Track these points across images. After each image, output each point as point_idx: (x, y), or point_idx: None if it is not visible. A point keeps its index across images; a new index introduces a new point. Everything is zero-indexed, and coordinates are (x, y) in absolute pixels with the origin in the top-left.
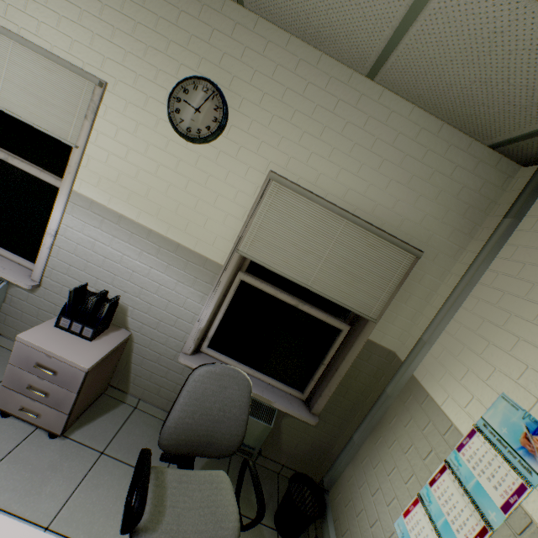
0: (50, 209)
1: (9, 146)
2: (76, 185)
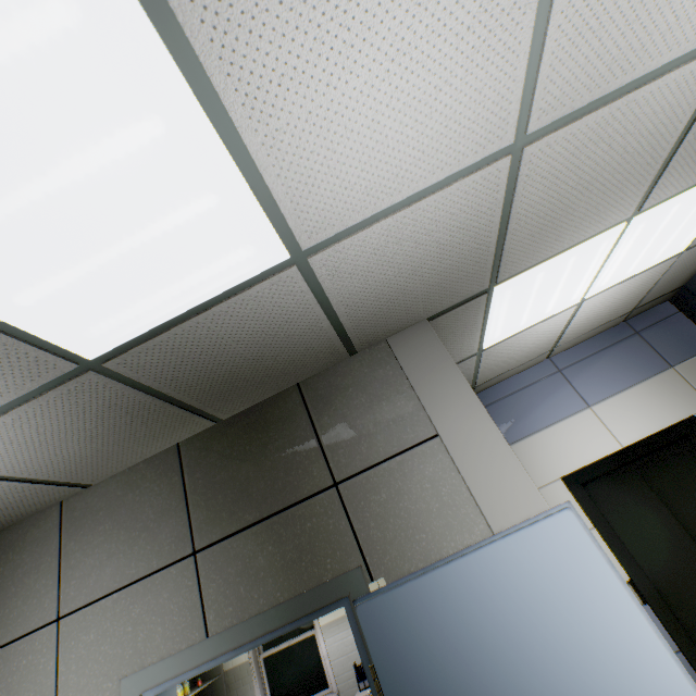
0: (317, 649)
1: (286, 638)
2: (320, 622)
